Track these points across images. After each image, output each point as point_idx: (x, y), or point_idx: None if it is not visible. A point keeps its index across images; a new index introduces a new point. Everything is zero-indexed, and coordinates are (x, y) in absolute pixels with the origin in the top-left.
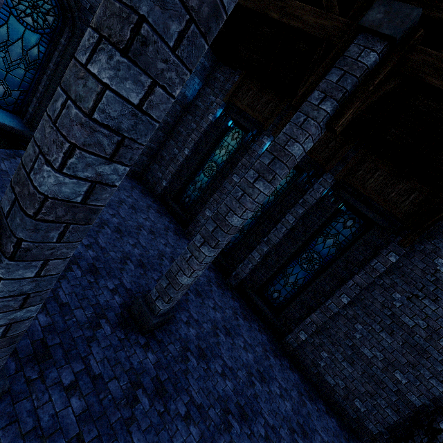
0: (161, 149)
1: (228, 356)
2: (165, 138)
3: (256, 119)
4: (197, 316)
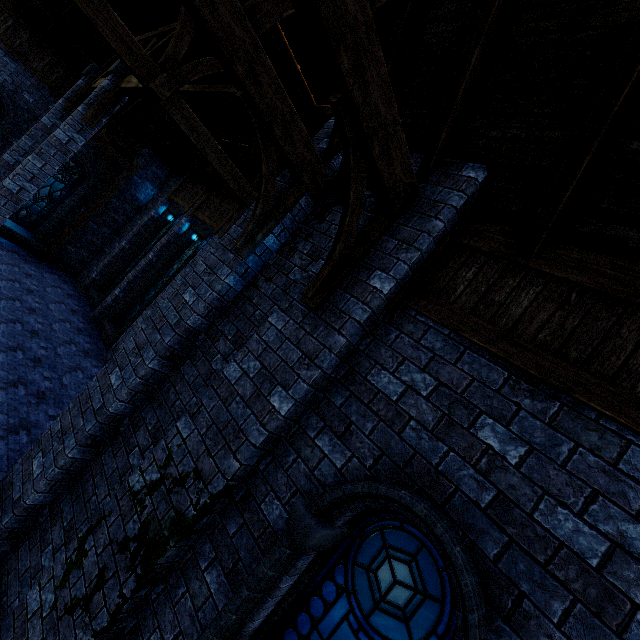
0: (106, 246)
1: (6, 362)
2: (113, 237)
3: (183, 207)
4: (2, 332)
